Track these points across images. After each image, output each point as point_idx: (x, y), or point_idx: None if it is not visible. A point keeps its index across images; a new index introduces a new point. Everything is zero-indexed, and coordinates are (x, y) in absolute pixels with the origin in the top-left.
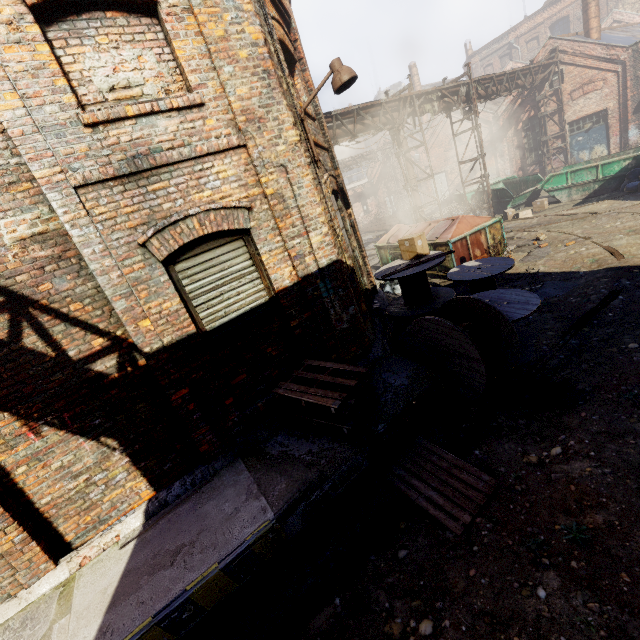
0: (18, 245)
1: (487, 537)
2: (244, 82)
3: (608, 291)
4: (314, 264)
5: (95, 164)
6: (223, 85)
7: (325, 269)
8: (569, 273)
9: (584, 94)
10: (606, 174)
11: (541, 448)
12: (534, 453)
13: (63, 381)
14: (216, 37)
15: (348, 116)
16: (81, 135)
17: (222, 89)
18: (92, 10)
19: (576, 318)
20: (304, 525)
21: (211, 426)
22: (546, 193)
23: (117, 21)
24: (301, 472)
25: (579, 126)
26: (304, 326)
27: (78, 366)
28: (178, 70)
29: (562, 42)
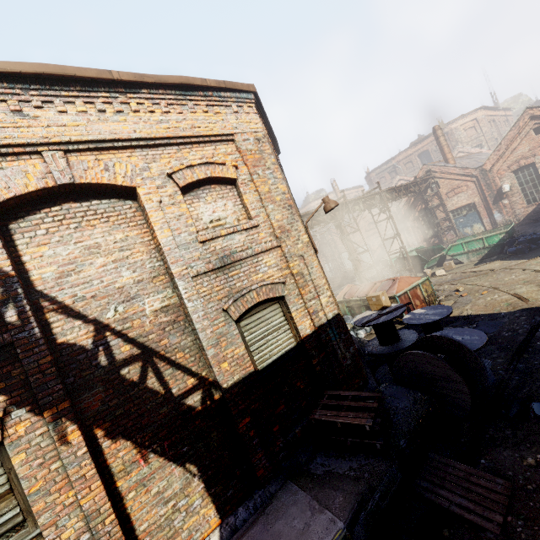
0: (153, 314)
1: (523, 533)
2: (279, 212)
3: (529, 326)
4: (324, 317)
5: (202, 263)
6: (268, 215)
7: (331, 320)
8: (493, 314)
9: (456, 194)
10: (490, 243)
11: (533, 452)
12: (530, 457)
13: (167, 413)
14: (265, 192)
15: (307, 216)
16: (197, 247)
17: (267, 216)
18: (205, 185)
19: (514, 347)
20: (366, 536)
21: (264, 451)
22: (449, 256)
23: (216, 189)
24: (351, 485)
25: (458, 213)
26: (321, 363)
27: (177, 401)
28: (243, 209)
29: (432, 166)
